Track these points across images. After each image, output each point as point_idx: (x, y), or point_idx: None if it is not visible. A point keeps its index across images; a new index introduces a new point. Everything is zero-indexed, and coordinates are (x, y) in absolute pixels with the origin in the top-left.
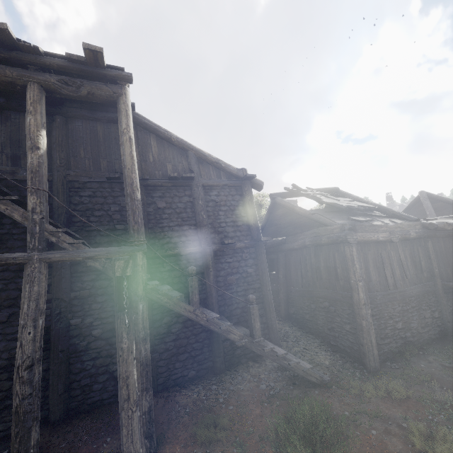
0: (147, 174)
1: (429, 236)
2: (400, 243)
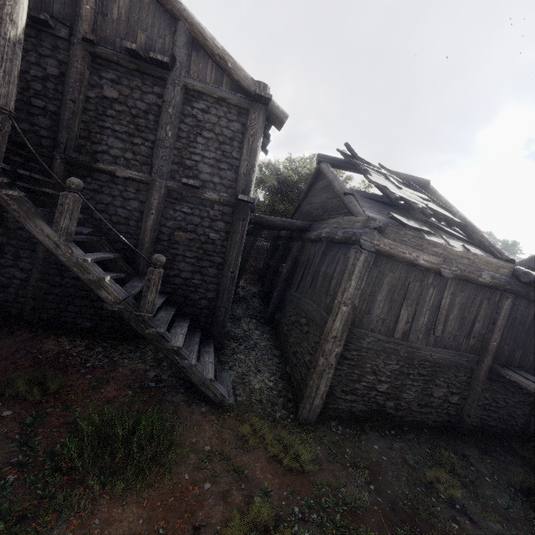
0: (102, 37)
1: (514, 291)
2: (455, 283)
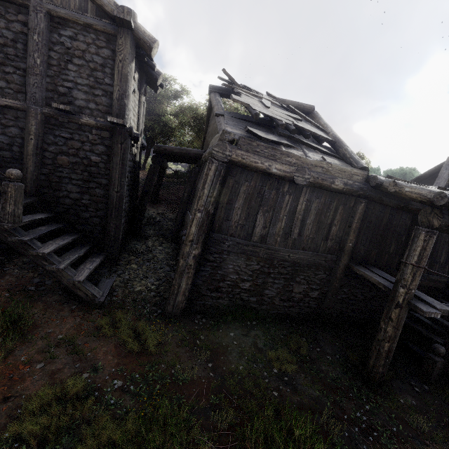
0: None
1: (367, 196)
2: (311, 190)
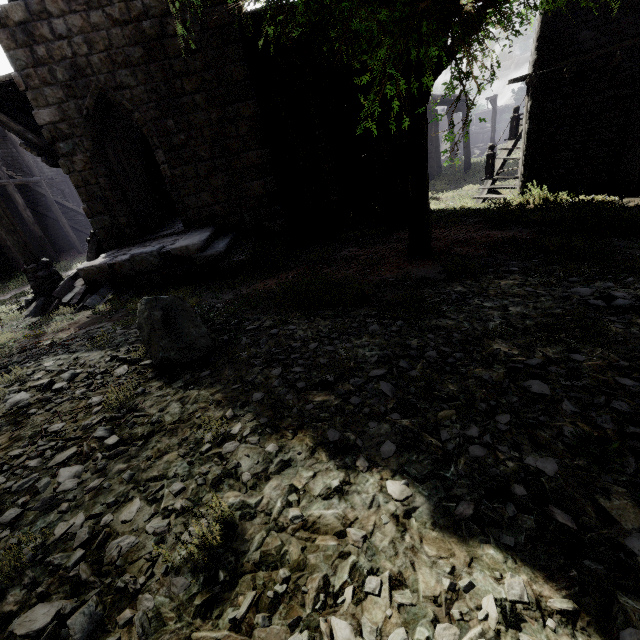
0: None
1: None
2: None
